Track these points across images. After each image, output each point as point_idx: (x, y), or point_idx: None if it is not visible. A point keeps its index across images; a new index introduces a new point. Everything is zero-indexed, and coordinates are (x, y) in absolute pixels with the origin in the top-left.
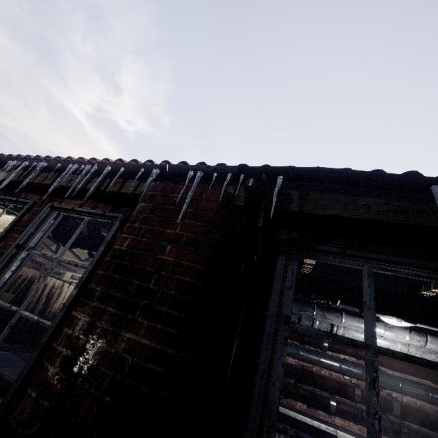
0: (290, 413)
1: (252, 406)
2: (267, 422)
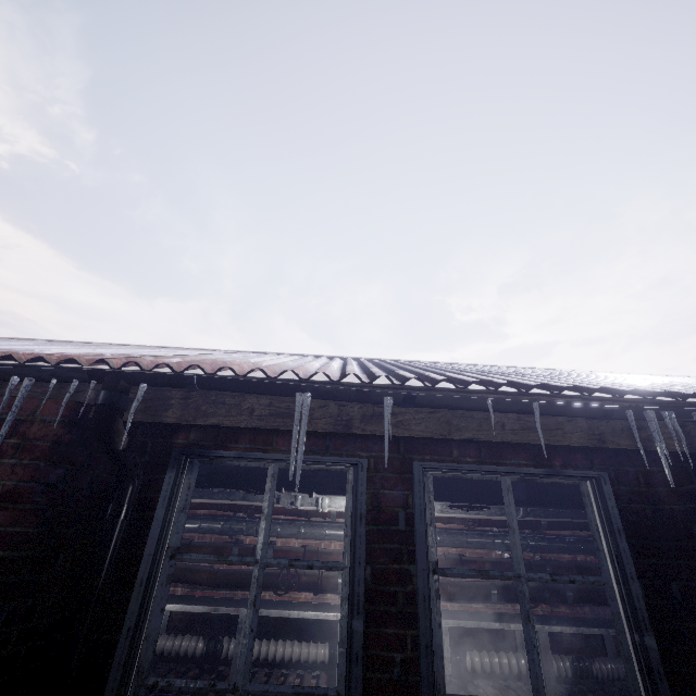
0: (284, 614)
1: (111, 675)
2: (136, 683)
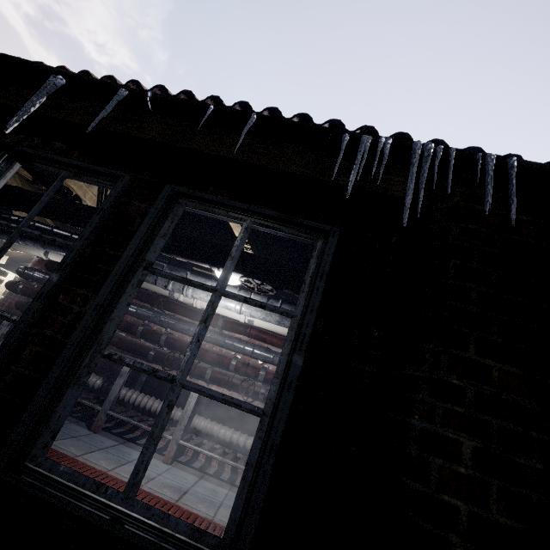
0: None
1: None
2: None
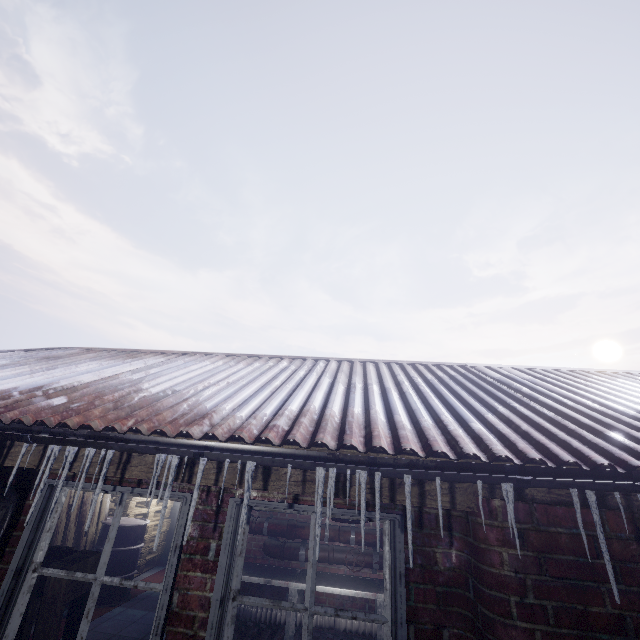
0: None
1: None
2: None
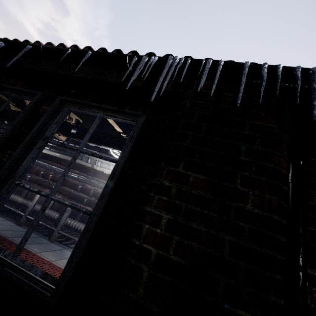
0: None
1: None
2: None
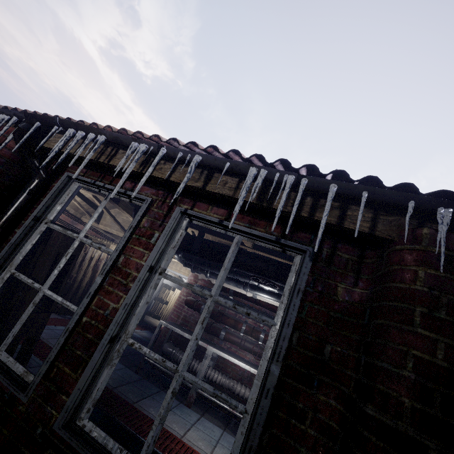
0: None
1: None
2: None
